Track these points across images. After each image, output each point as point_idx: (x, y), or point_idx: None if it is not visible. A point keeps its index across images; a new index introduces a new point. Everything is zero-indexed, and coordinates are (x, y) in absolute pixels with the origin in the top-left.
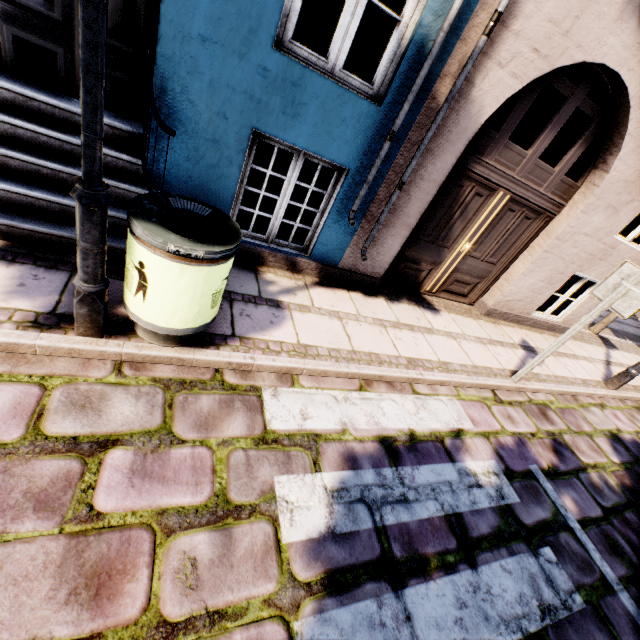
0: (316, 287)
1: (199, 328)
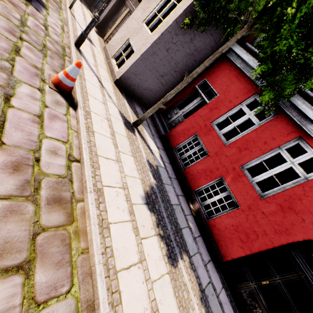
0: (90, 15)
1: None
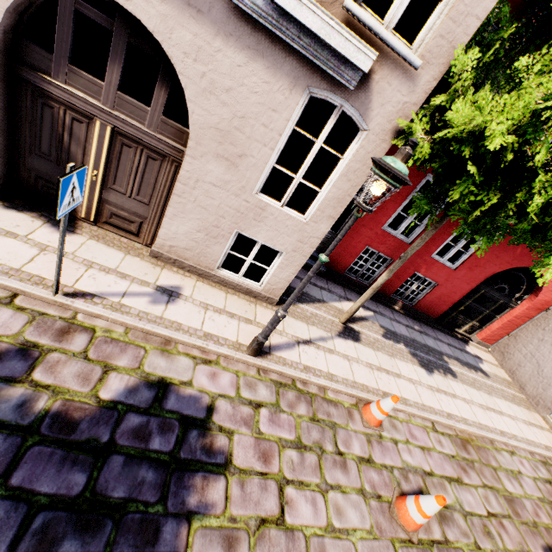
0: None
1: None
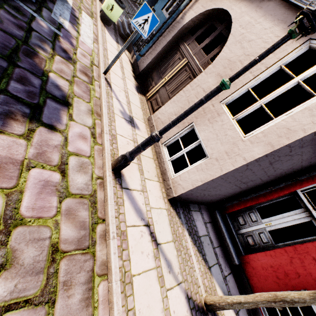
0: (128, 59)
1: (103, 11)
